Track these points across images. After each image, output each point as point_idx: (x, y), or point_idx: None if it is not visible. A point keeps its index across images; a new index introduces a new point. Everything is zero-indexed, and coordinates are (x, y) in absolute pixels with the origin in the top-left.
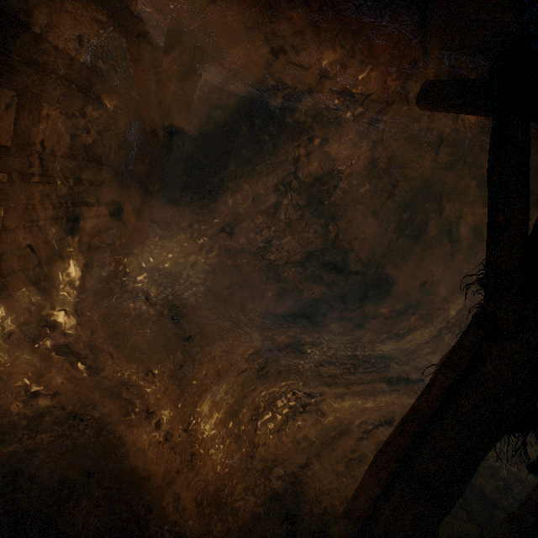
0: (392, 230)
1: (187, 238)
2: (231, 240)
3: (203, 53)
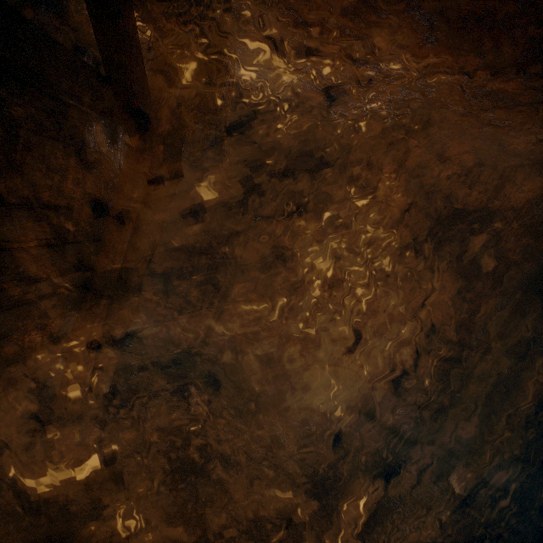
0: (515, 300)
1: (200, 296)
2: (264, 305)
3: (241, 18)
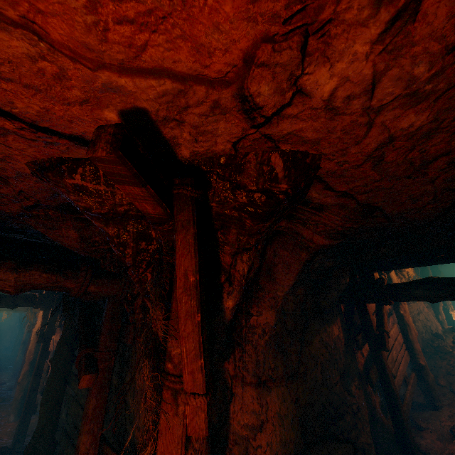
0: None
1: None
2: None
3: None
